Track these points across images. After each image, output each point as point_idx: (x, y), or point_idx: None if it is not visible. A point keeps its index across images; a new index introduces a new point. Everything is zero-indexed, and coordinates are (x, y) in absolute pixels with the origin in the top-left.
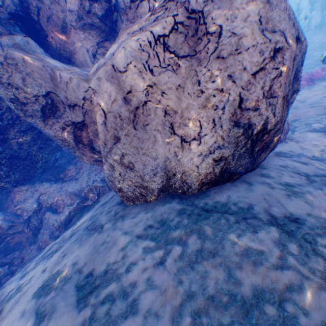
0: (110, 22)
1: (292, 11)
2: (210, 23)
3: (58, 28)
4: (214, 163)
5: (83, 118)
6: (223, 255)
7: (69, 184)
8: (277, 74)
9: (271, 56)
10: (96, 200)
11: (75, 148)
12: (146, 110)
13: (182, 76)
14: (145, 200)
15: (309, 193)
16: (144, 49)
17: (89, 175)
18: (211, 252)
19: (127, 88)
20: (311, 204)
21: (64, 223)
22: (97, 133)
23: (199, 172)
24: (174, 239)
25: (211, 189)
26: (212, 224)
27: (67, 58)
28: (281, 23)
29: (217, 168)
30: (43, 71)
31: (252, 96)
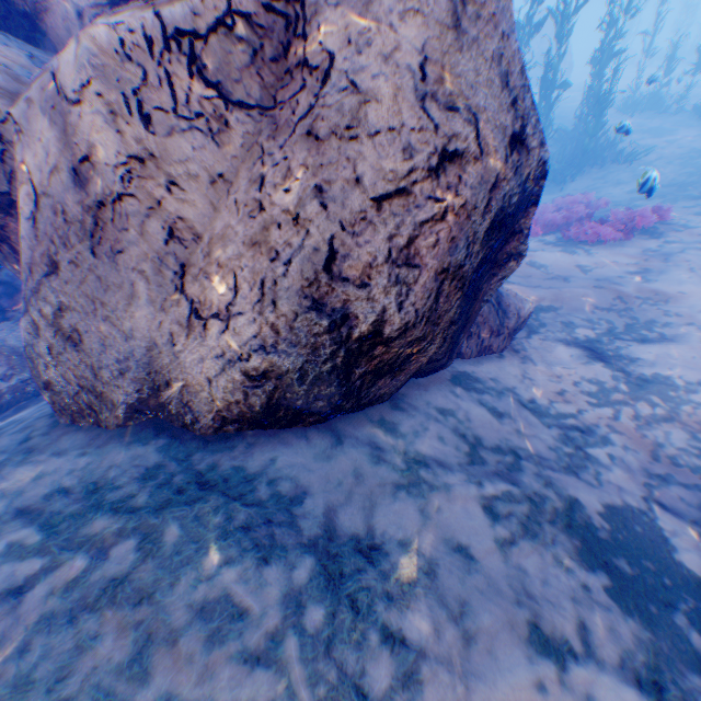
0: None
1: (523, 67)
2: (313, 38)
3: None
4: (250, 383)
5: (9, 188)
6: (161, 604)
7: (14, 329)
8: (438, 212)
9: (432, 166)
10: None
11: (0, 255)
12: (121, 215)
13: (233, 153)
14: (100, 424)
15: (448, 491)
16: (136, 56)
17: None
18: (142, 589)
19: (81, 147)
20: (431, 517)
21: None
22: None
23: (213, 394)
24: (89, 537)
25: (249, 434)
26: (191, 521)
27: (29, 16)
28: (479, 91)
29: (256, 394)
30: None
31: (363, 251)
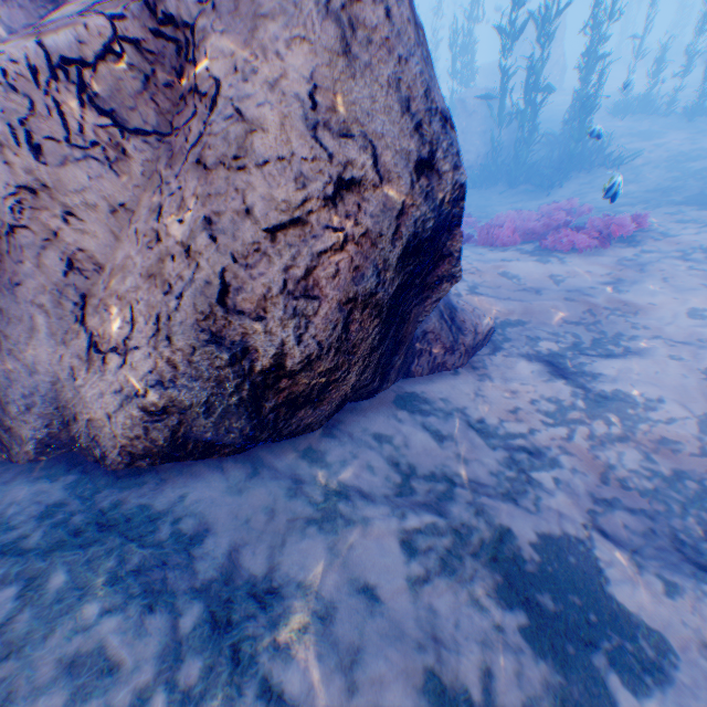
0: None
1: (427, 90)
2: (203, 64)
3: None
4: (150, 418)
5: None
6: (30, 658)
7: None
8: (337, 242)
9: (328, 195)
10: None
11: None
12: (16, 246)
13: (134, 182)
14: (12, 458)
15: (366, 525)
16: (21, 85)
17: None
18: (13, 642)
19: None
20: (341, 555)
21: None
22: None
23: (115, 429)
24: None
25: (162, 467)
26: (81, 565)
27: None
28: (376, 117)
29: (159, 429)
30: None
31: (258, 283)
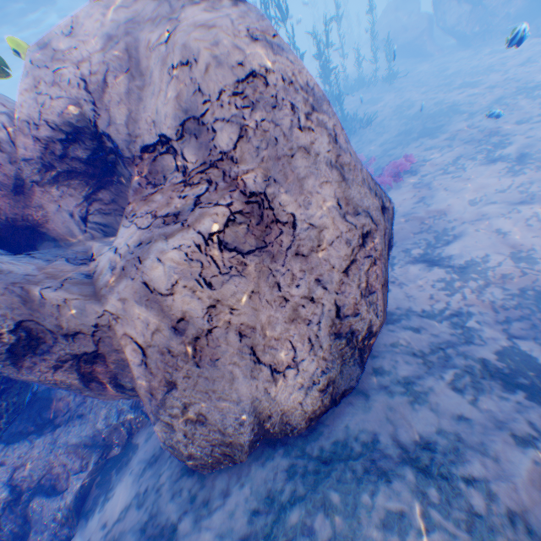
0: (103, 162)
1: (370, 175)
2: (277, 208)
3: (7, 190)
4: (321, 392)
5: (95, 348)
6: (362, 535)
7: (69, 430)
8: (371, 262)
9: (360, 243)
10: (127, 442)
11: (83, 389)
12: (211, 339)
13: (252, 276)
14: (234, 462)
15: (432, 390)
16: (193, 256)
17: (105, 404)
18: (347, 535)
19: (175, 314)
20: (436, 409)
21: (76, 507)
22: (125, 363)
23: (303, 408)
24: (295, 527)
25: (320, 418)
26: (337, 485)
27: (30, 227)
28: (363, 200)
29: (324, 396)
30: (5, 295)
31: (349, 299)
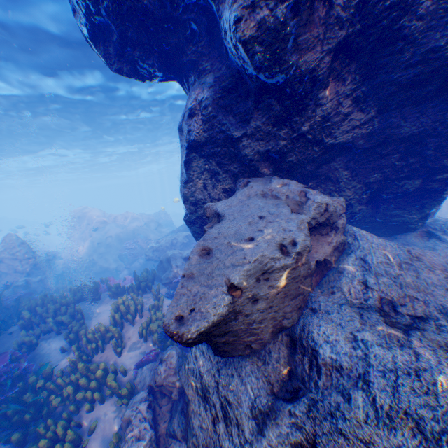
0: None
1: None
2: None
3: None
4: None
5: None
6: None
7: None
8: None
9: None
10: None
11: None
12: None
13: None
14: None
15: None
16: None
17: None
18: None
19: None
20: None
21: None
22: None
23: None
24: None
25: None
26: None
27: None
28: None
29: None
30: None
31: None
